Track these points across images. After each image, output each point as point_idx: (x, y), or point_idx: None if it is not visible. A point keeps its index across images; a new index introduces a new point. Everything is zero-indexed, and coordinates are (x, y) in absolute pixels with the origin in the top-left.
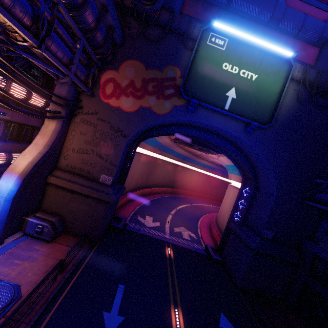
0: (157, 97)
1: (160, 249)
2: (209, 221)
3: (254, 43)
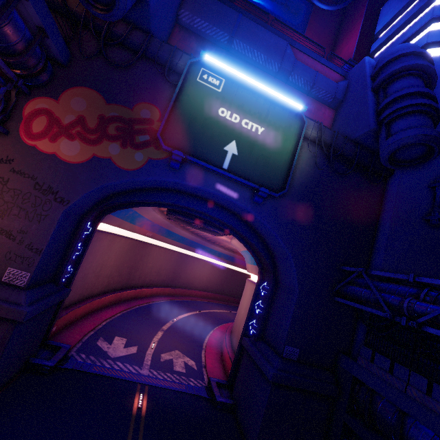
0: (122, 144)
1: (122, 400)
2: (222, 335)
3: (258, 89)
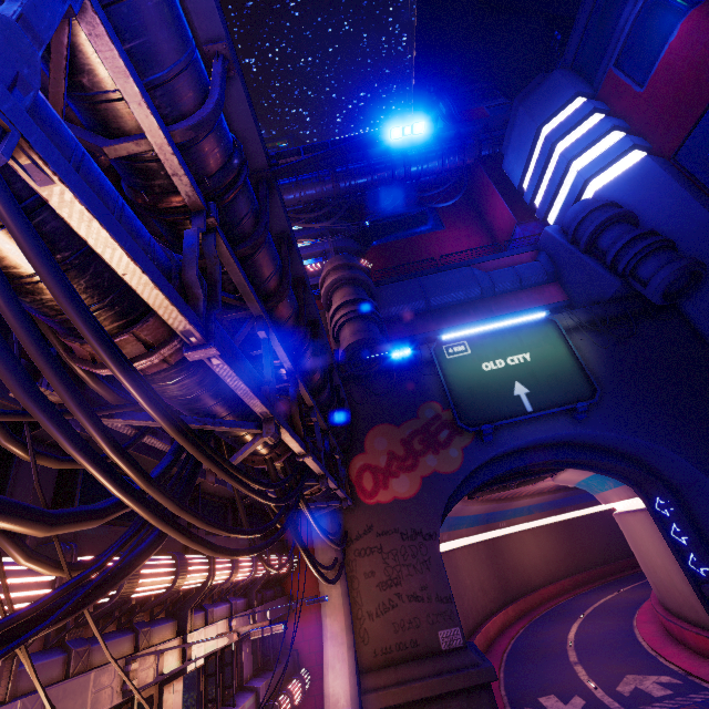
0: (434, 452)
1: None
2: (656, 626)
3: (496, 327)
